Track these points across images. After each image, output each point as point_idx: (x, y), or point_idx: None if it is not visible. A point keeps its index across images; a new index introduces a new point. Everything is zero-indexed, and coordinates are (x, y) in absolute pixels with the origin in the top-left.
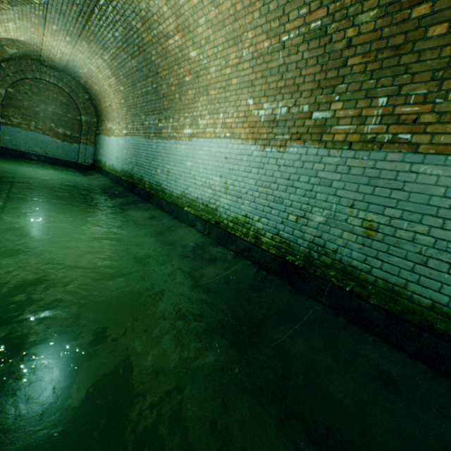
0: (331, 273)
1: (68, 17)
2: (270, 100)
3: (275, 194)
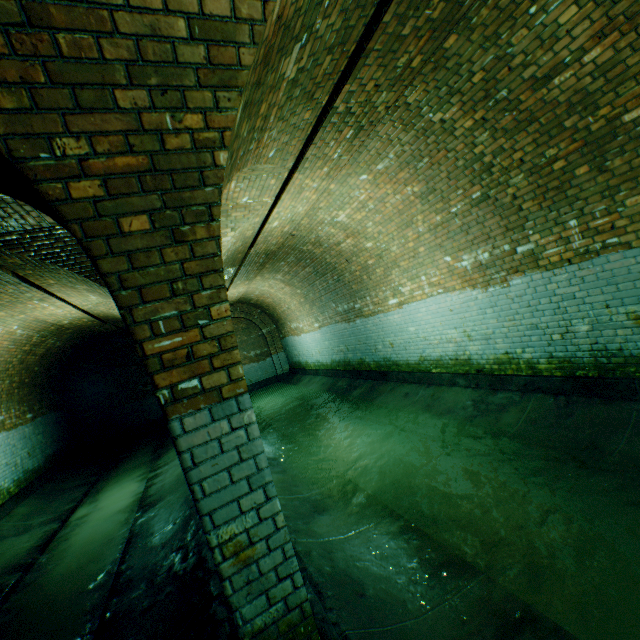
0: (631, 370)
1: (250, 272)
2: (466, 252)
3: (524, 323)
